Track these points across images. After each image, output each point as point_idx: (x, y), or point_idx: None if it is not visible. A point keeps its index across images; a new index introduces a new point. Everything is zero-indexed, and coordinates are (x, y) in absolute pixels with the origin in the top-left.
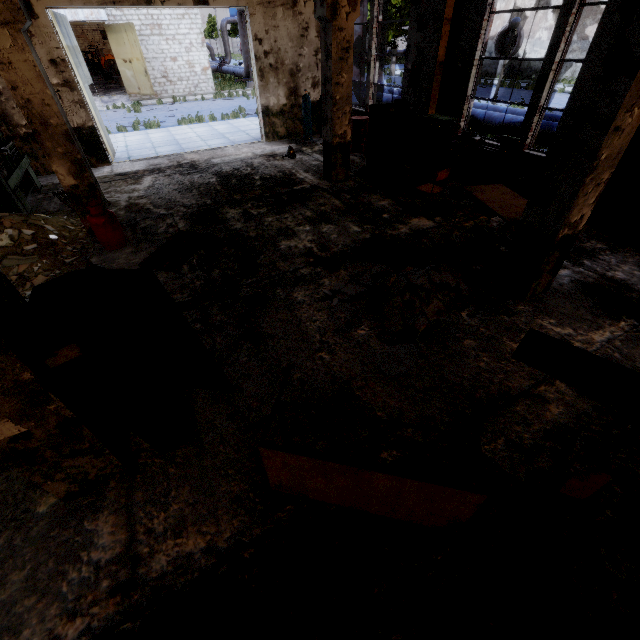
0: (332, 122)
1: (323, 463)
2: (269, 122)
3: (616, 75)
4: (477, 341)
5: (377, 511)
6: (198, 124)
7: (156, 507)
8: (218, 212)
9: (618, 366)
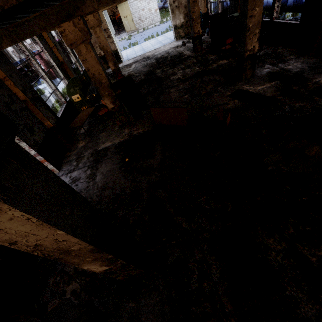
0: (193, 28)
1: (160, 109)
2: (177, 32)
3: (245, 1)
4: (218, 94)
5: (174, 124)
6: (152, 39)
7: (134, 127)
8: (154, 72)
9: (259, 94)
